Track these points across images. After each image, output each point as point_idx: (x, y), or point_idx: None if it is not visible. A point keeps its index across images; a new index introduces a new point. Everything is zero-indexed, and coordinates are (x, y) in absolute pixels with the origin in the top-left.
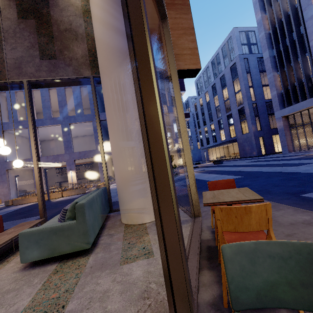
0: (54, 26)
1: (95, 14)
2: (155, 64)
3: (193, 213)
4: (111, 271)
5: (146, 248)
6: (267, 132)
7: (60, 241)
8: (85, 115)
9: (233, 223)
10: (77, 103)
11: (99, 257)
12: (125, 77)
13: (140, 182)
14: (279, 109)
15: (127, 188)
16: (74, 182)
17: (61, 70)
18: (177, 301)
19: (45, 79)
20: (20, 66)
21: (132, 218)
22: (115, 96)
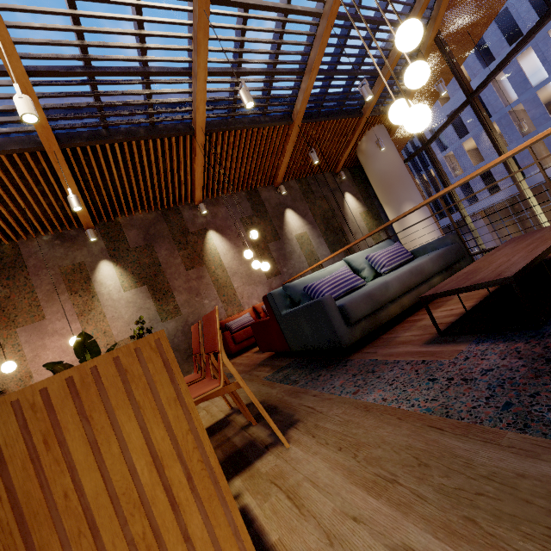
0: (356, 251)
1: None
2: None
3: None
4: None
5: None
6: None
7: None
8: None
9: None
10: None
11: None
12: None
13: None
14: None
15: None
16: None
17: None
18: None
19: None
20: None
21: None
22: None
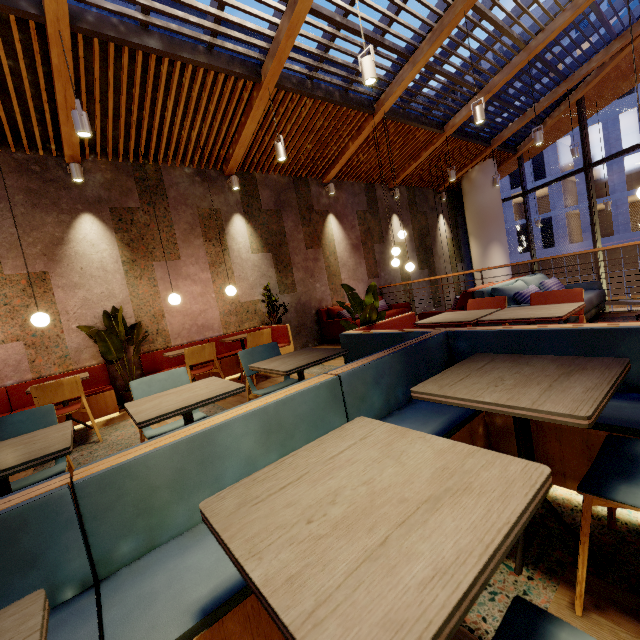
0: (437, 274)
1: None
2: None
3: None
4: None
5: None
6: None
7: None
8: None
9: None
10: None
11: None
12: None
13: None
14: None
15: None
16: None
17: None
18: None
19: None
20: None
21: None
22: None
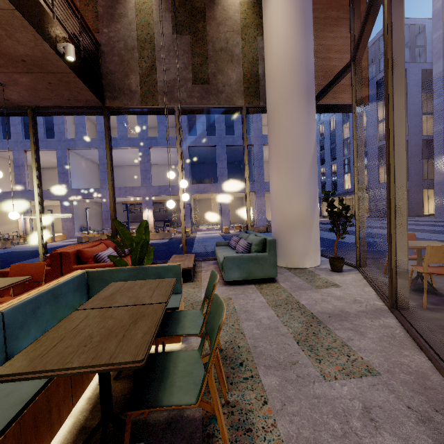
0: (209, 44)
1: (276, 44)
2: (320, 98)
3: (359, 263)
4: (313, 291)
5: (329, 282)
6: (417, 184)
7: (255, 268)
8: (170, 138)
9: (439, 257)
10: (160, 121)
11: (288, 284)
12: (303, 119)
13: (305, 228)
14: (443, 152)
15: (292, 233)
16: (150, 224)
17: (213, 97)
18: (399, 296)
19: (196, 107)
20: (172, 91)
21: (293, 262)
22: (290, 138)
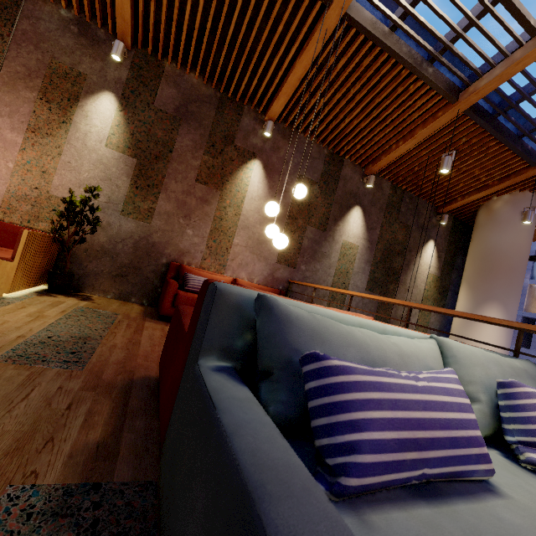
0: (393, 308)
1: None
2: None
3: None
4: None
5: None
6: None
7: None
8: None
9: None
10: None
11: None
12: None
13: None
14: None
15: None
16: None
17: None
18: None
19: None
20: None
21: None
22: None
